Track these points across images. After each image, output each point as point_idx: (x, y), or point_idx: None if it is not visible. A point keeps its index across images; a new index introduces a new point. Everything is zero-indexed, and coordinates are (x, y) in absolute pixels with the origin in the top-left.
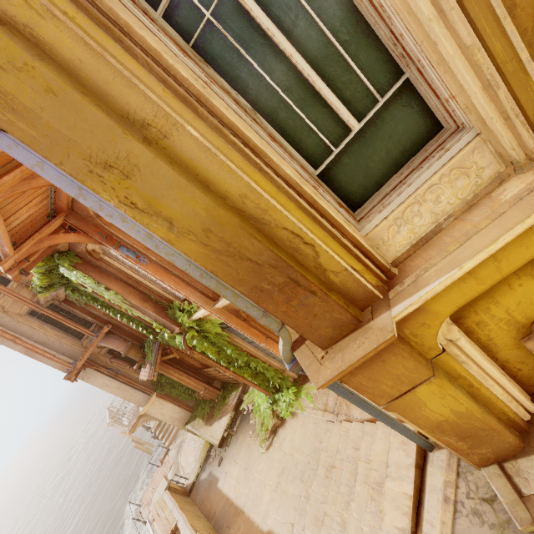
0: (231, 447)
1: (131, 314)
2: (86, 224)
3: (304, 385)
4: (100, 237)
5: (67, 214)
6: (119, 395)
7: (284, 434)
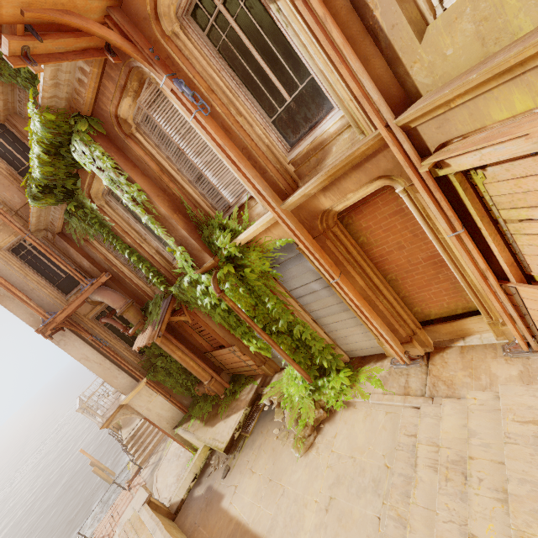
0: (244, 452)
1: (143, 253)
2: (135, 32)
3: (363, 368)
4: (151, 54)
5: (111, 6)
6: (100, 373)
7: (335, 430)
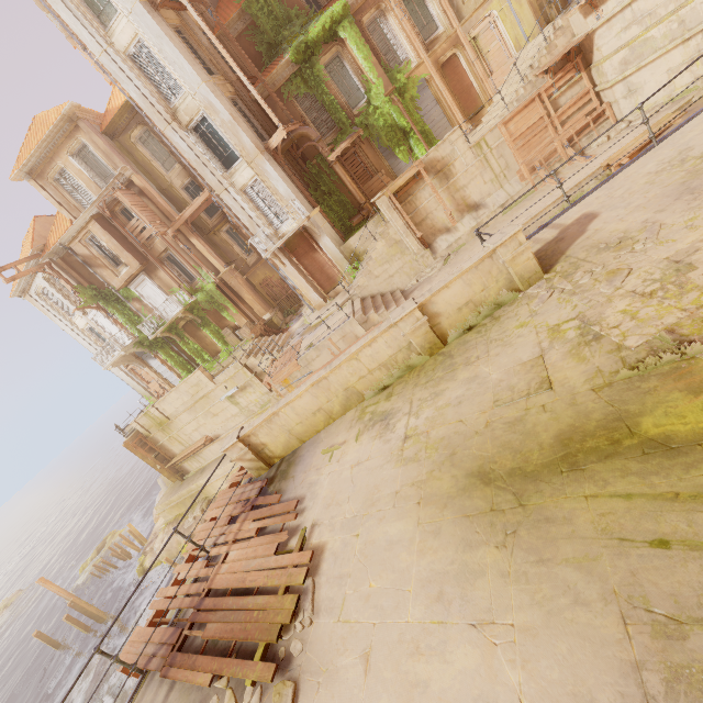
0: None
1: (340, 100)
2: None
3: None
4: None
5: None
6: (293, 192)
7: None
